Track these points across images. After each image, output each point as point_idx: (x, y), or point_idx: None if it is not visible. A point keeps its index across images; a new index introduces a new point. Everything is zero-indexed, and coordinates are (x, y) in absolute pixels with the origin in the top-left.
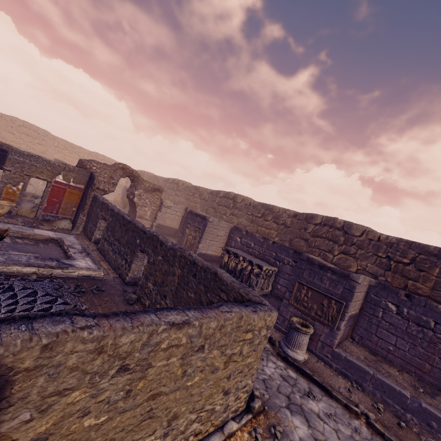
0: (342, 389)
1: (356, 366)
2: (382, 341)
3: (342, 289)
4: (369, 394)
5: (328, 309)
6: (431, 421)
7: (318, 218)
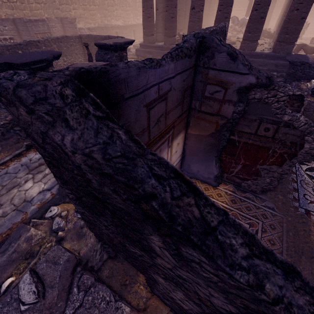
0: None
1: None
2: None
3: (46, 27)
4: None
5: None
6: None
7: None
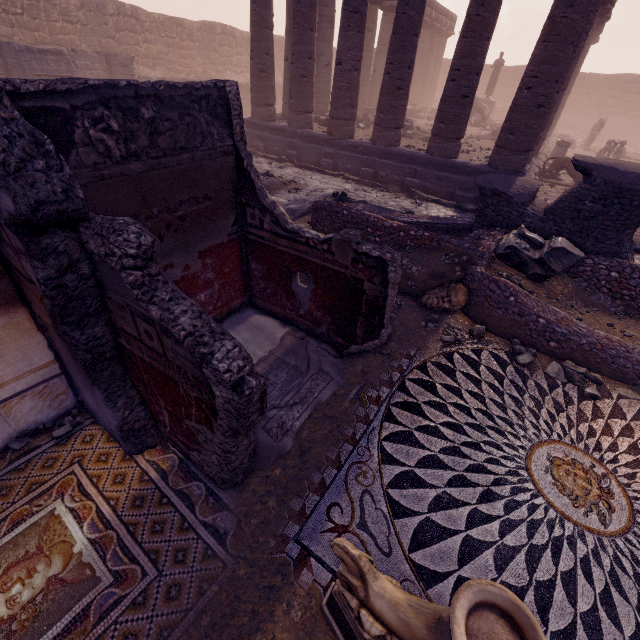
0: None
1: None
2: None
3: (64, 65)
4: None
5: None
6: None
7: None
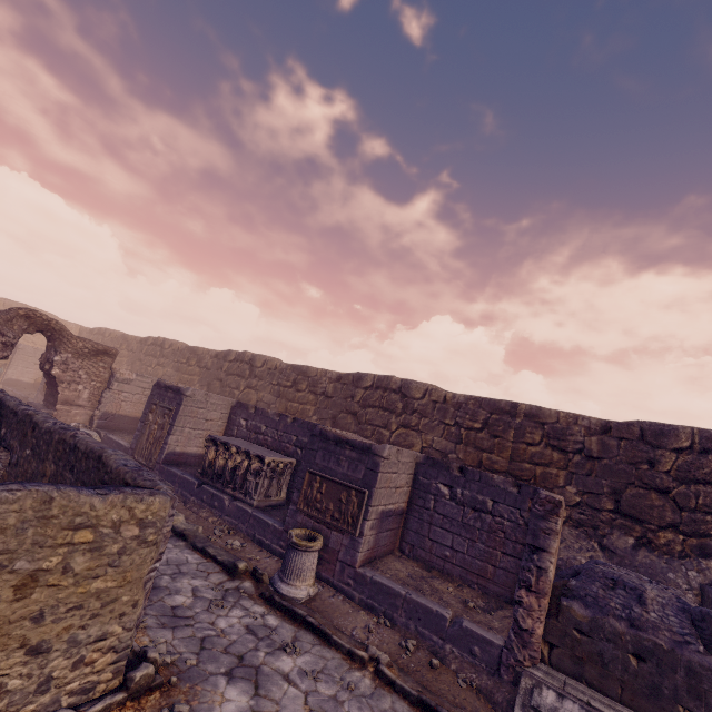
0: (357, 630)
1: (385, 588)
2: (437, 545)
3: (364, 470)
4: (401, 629)
5: (347, 505)
6: (473, 646)
7: (368, 378)
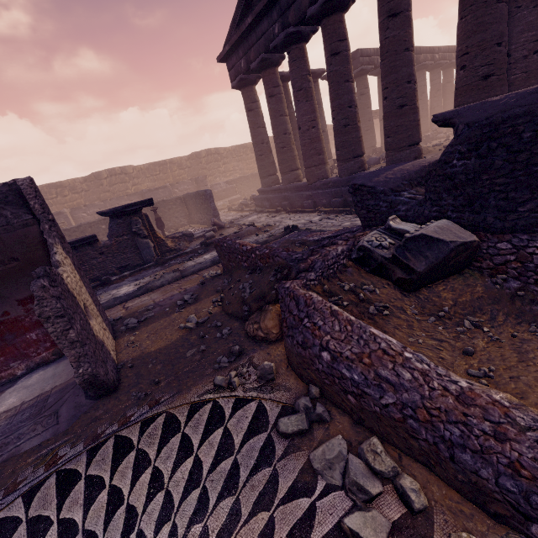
0: None
1: None
2: None
3: (168, 192)
4: None
5: None
6: None
7: (104, 173)
